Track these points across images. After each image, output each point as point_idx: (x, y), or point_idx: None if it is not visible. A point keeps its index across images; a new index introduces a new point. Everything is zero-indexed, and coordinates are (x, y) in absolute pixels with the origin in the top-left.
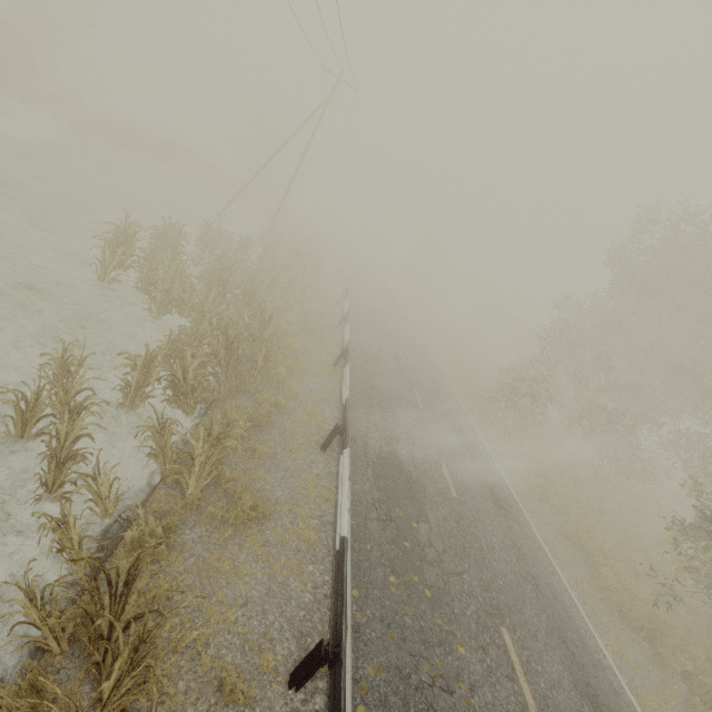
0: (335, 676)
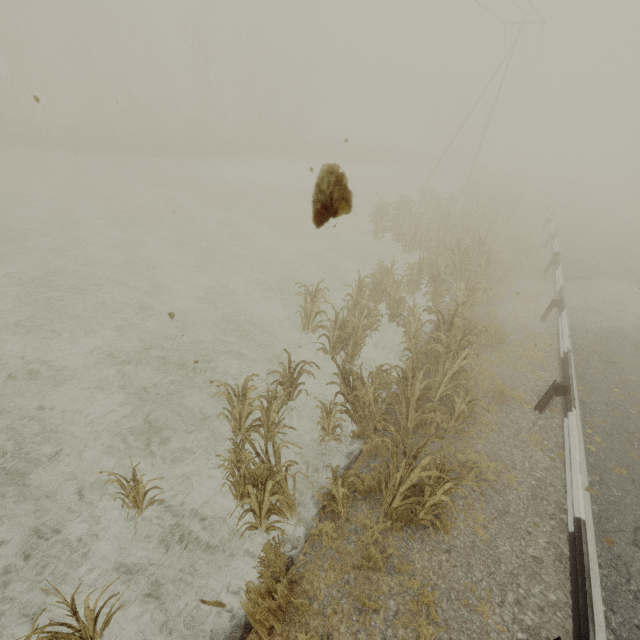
0: (566, 396)
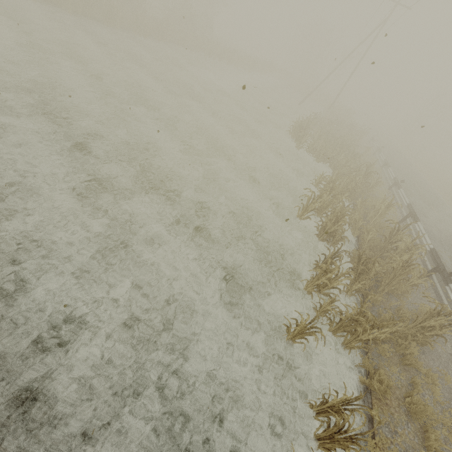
0: (443, 274)
